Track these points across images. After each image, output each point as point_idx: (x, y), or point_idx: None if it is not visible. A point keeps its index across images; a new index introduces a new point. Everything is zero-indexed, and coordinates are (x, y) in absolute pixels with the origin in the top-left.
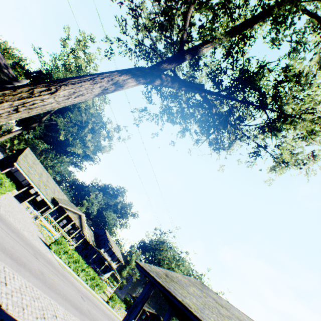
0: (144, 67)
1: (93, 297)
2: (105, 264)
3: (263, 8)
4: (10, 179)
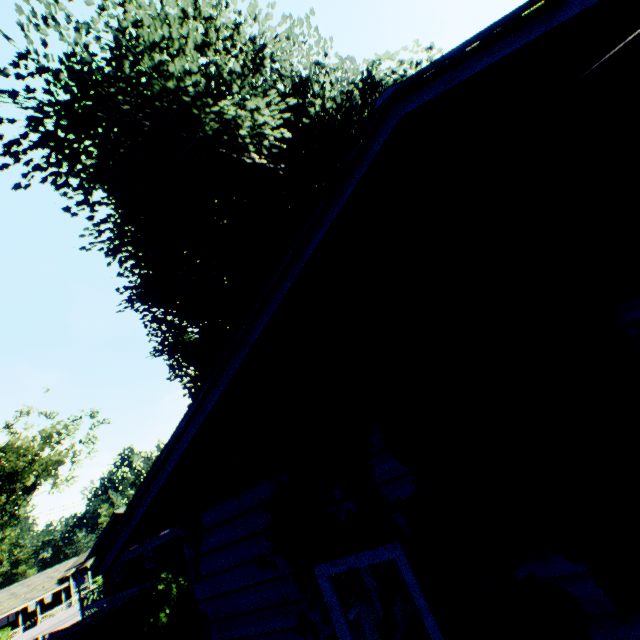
0: None
1: None
2: None
3: None
4: None
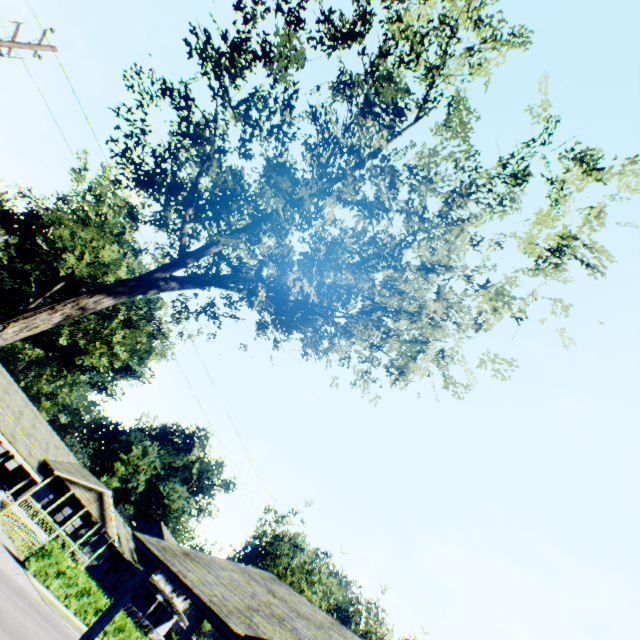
0: (129, 280)
1: None
2: (157, 600)
3: (255, 220)
4: None
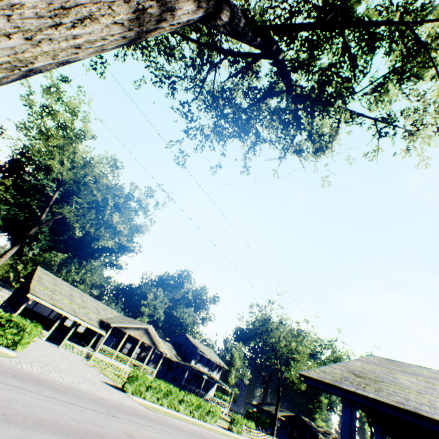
0: None
1: (210, 432)
2: (204, 378)
3: None
4: (31, 320)
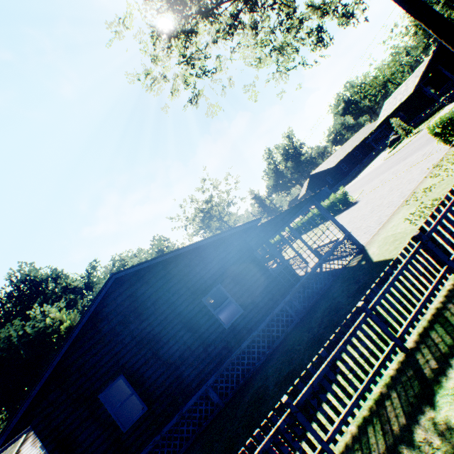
0: None
1: None
2: None
3: None
4: None
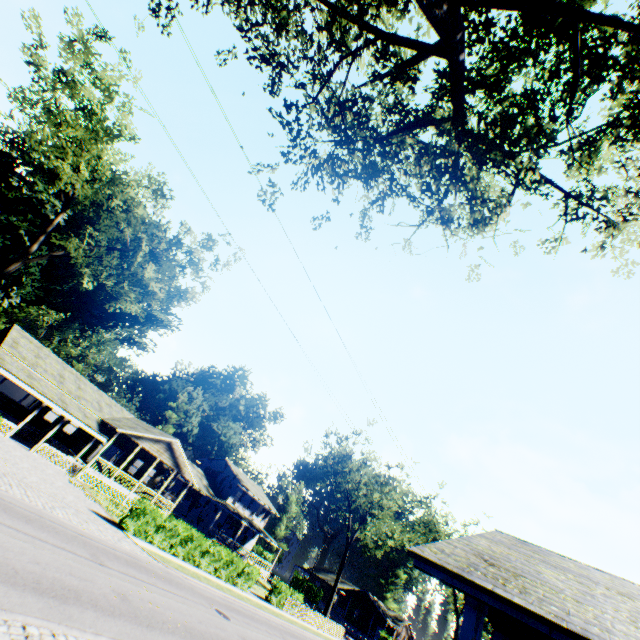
0: None
1: (240, 602)
2: (242, 525)
3: None
4: None
